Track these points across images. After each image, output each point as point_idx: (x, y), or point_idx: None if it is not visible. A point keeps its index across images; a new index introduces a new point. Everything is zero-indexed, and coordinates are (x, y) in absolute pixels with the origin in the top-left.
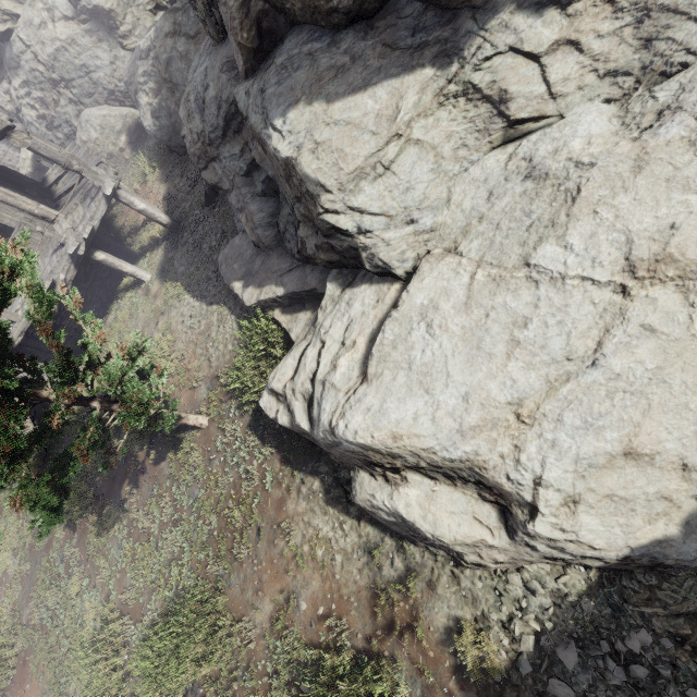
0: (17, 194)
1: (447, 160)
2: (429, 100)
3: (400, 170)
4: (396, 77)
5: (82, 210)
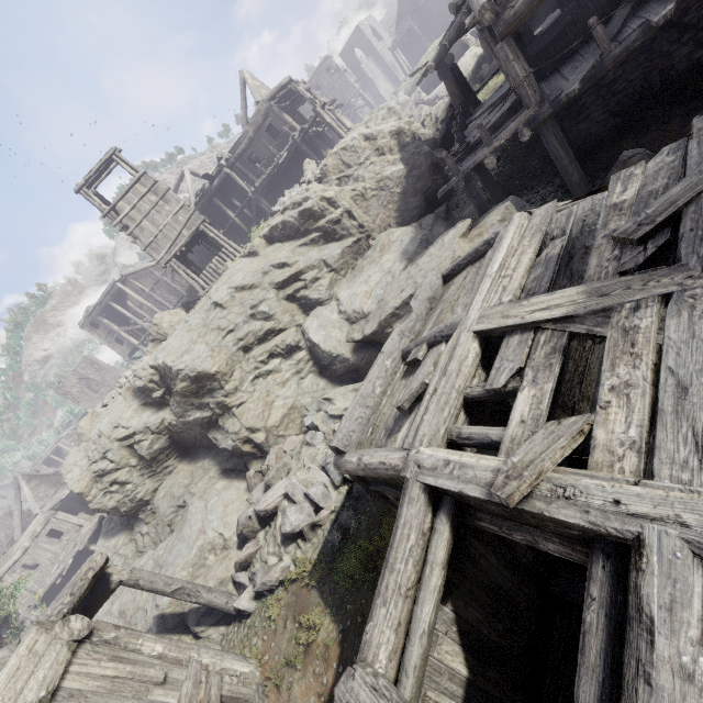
0: (72, 515)
1: (129, 559)
2: (127, 541)
3: (115, 563)
4: (121, 533)
5: (95, 521)
